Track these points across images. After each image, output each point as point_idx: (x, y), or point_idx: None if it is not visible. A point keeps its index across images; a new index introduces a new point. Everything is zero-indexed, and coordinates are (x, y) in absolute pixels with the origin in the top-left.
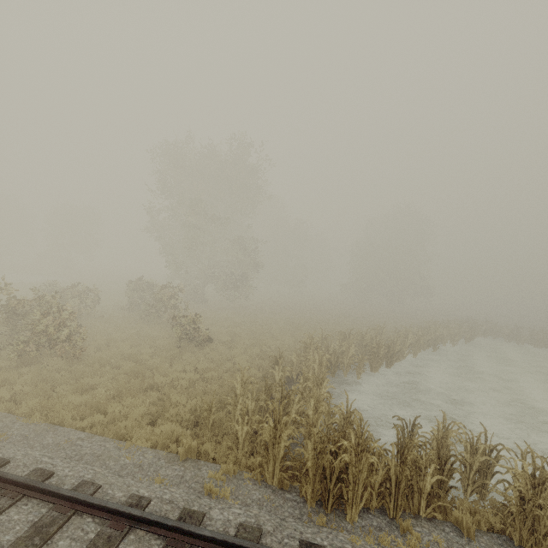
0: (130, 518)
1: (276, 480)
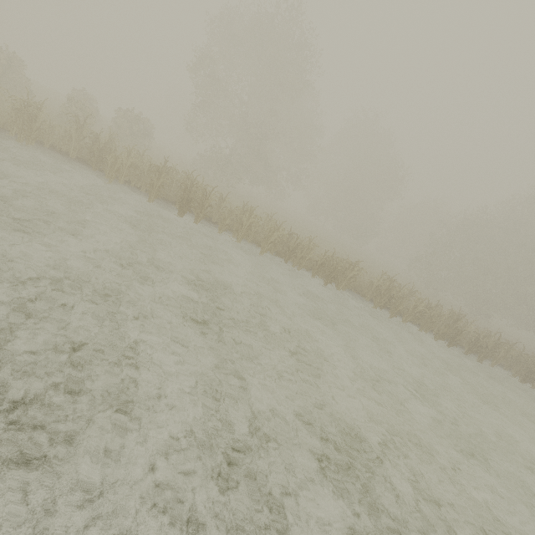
0: None
1: None
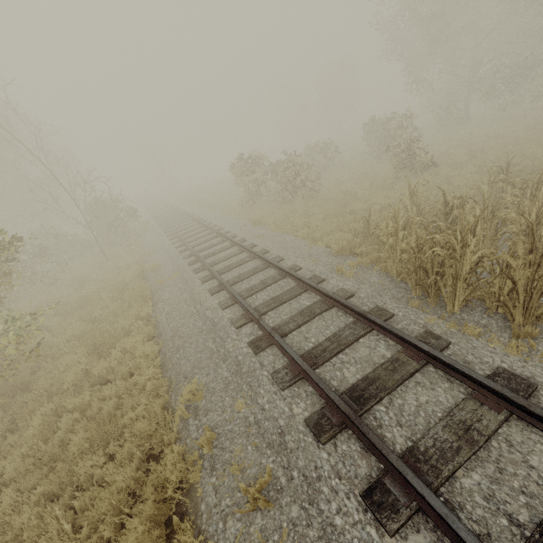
0: (285, 272)
1: (395, 273)
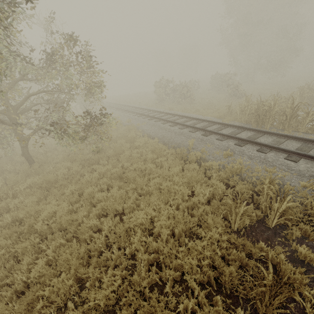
0: (202, 120)
1: (245, 121)
